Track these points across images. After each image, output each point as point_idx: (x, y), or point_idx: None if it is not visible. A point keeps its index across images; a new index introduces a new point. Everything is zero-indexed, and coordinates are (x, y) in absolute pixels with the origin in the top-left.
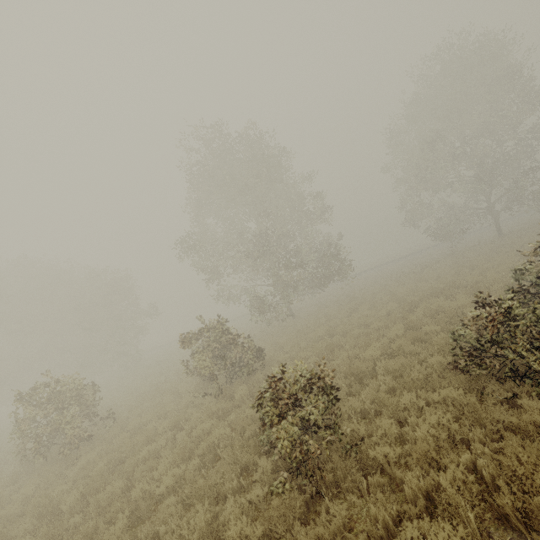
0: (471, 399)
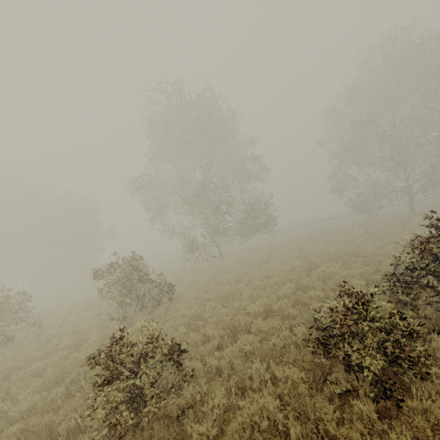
0: (302, 390)
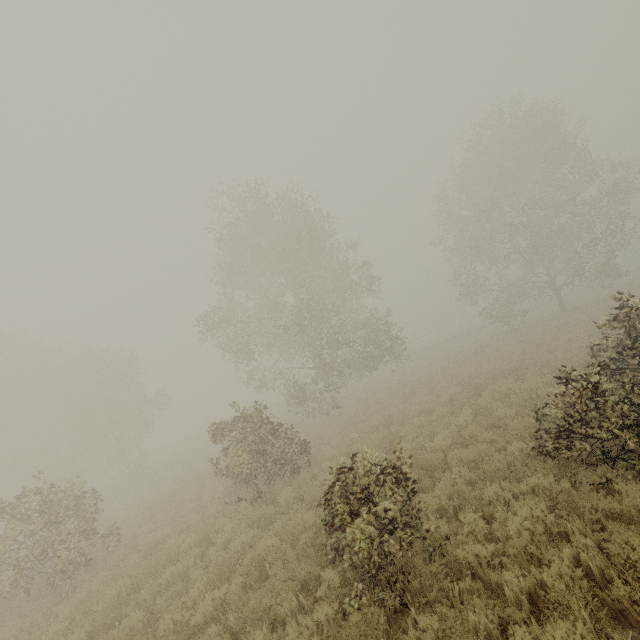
0: (565, 485)
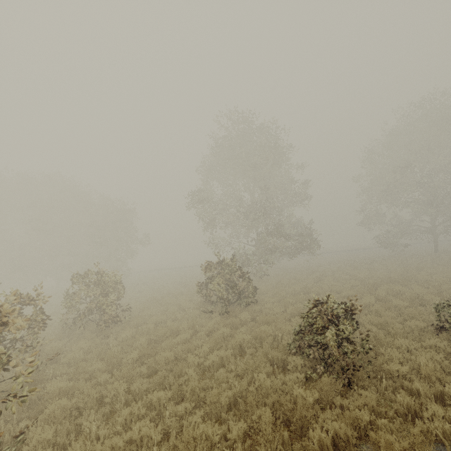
0: None
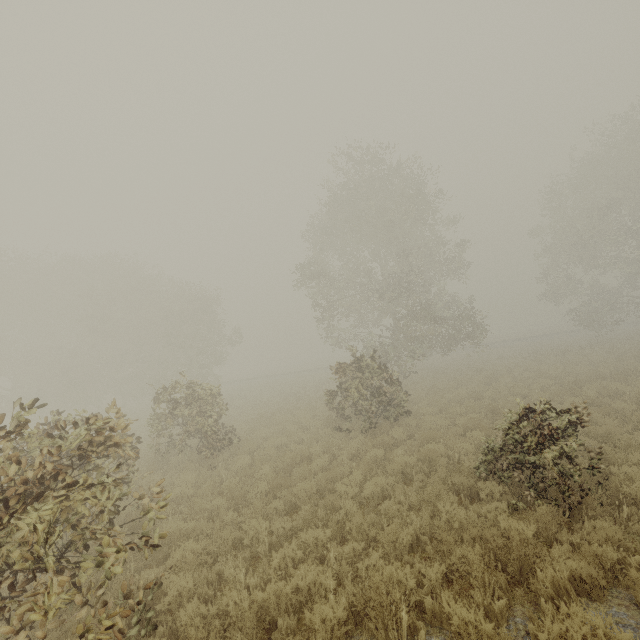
0: None
